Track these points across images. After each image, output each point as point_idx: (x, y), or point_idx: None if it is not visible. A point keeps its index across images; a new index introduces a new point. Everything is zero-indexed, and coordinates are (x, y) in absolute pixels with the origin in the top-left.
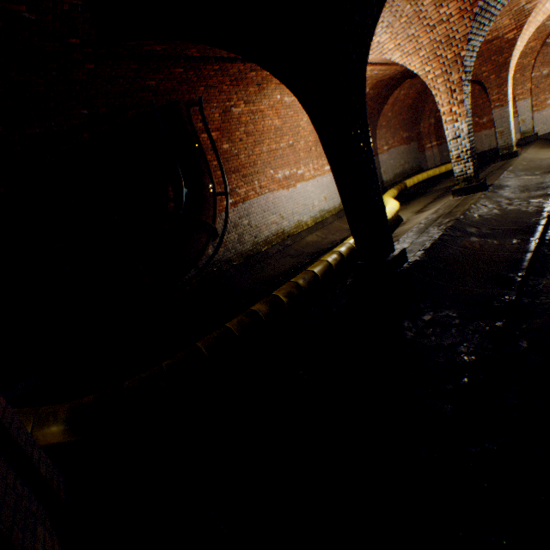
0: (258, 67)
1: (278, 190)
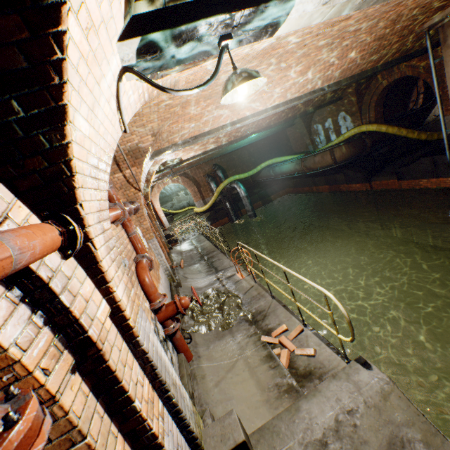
0: None
1: None
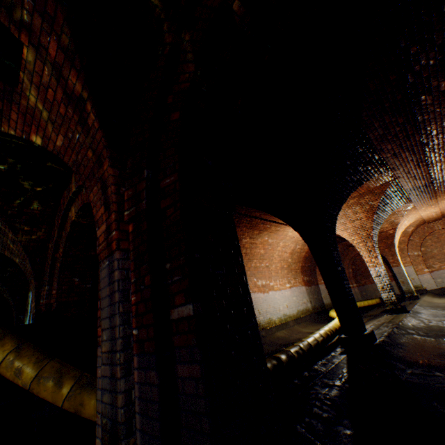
0: (265, 222)
1: (257, 292)
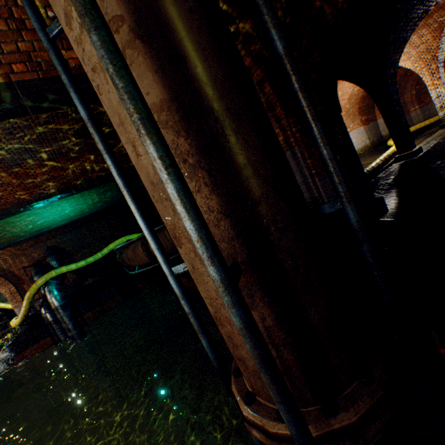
0: None
1: None
